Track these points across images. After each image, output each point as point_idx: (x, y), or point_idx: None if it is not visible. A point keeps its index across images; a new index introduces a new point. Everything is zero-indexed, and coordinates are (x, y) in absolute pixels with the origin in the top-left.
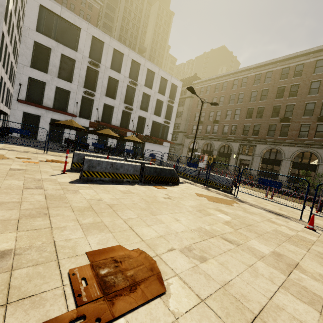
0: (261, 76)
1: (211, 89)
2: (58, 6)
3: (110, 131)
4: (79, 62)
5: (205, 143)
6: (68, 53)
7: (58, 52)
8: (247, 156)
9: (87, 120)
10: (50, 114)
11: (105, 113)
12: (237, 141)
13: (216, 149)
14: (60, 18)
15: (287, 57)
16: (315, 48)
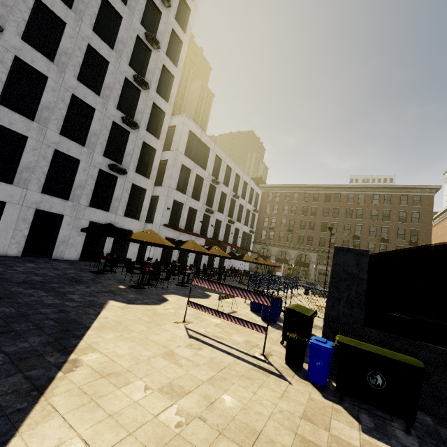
0: (331, 196)
1: (281, 196)
2: (200, 130)
3: (265, 260)
4: (205, 181)
5: (279, 250)
6: (200, 172)
7: (194, 172)
8: (325, 266)
9: (204, 238)
10: (181, 236)
11: (214, 228)
12: (315, 251)
13: (292, 258)
14: (198, 140)
15: (352, 187)
16: (372, 186)
